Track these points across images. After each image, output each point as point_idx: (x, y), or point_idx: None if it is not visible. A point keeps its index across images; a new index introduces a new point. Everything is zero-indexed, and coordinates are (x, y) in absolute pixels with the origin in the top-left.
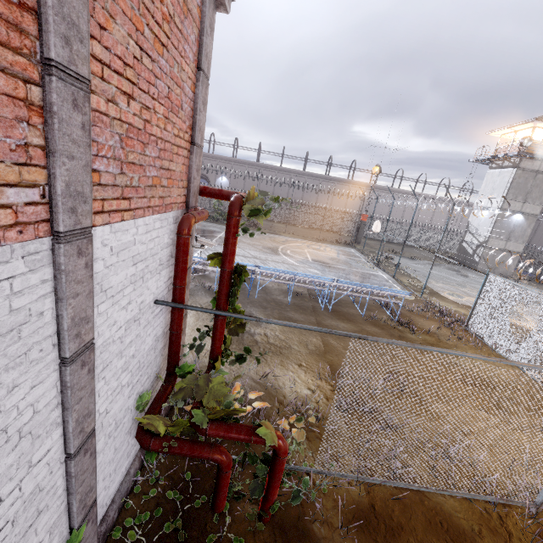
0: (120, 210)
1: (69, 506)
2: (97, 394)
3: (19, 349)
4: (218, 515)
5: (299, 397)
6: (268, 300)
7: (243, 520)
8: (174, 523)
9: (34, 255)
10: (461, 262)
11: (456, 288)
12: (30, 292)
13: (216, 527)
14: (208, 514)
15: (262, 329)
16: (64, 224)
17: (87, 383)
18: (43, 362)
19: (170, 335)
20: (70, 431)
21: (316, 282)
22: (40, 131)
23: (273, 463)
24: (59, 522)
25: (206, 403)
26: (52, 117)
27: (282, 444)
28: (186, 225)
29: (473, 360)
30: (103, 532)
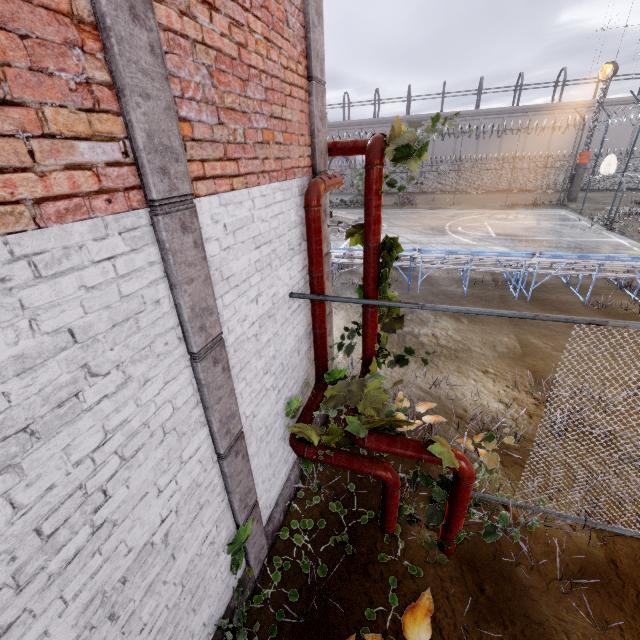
0: (226, 176)
1: (230, 503)
2: (239, 396)
3: (142, 340)
4: (389, 535)
5: (487, 412)
6: (435, 293)
7: (419, 546)
8: (340, 536)
9: (132, 232)
10: None
11: None
12: (139, 276)
13: (388, 548)
14: (377, 532)
15: (429, 329)
16: (157, 189)
17: (224, 383)
18: (172, 357)
19: (313, 335)
20: (216, 431)
21: (503, 263)
22: (101, 62)
23: (454, 489)
24: (224, 517)
25: (361, 411)
26: (108, 37)
27: (465, 466)
28: (313, 193)
29: None
30: (270, 531)
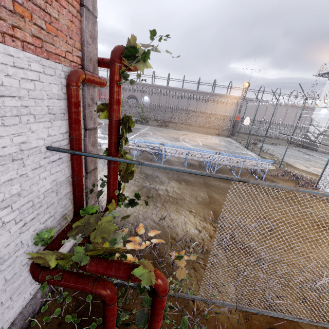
0: None
1: None
2: None
3: None
4: None
5: (189, 235)
6: None
7: None
8: None
9: None
10: (305, 146)
11: (304, 162)
12: None
13: None
14: None
15: (164, 186)
16: None
17: None
18: None
19: (72, 181)
20: None
21: (204, 156)
22: None
23: (153, 300)
24: None
25: (92, 240)
26: None
27: (160, 283)
28: (73, 76)
29: (325, 210)
30: None
